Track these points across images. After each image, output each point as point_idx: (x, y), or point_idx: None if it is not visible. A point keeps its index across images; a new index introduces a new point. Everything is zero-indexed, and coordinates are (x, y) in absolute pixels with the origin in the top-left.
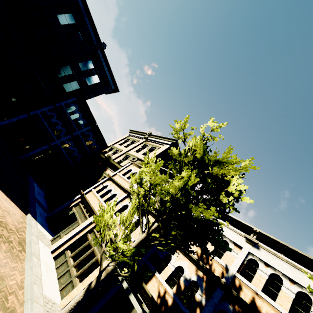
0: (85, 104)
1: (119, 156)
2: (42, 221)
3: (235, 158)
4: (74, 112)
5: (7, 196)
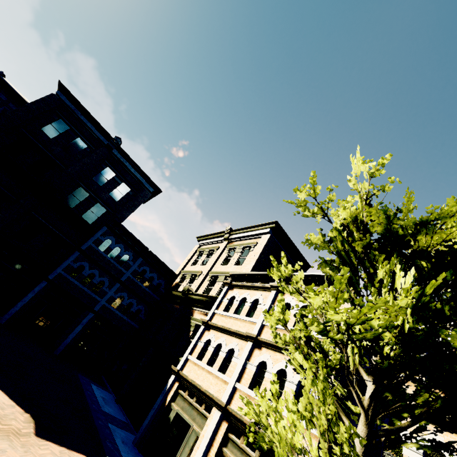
0: (122, 230)
1: (201, 282)
2: (132, 456)
3: (453, 203)
4: (111, 248)
5: (60, 445)
